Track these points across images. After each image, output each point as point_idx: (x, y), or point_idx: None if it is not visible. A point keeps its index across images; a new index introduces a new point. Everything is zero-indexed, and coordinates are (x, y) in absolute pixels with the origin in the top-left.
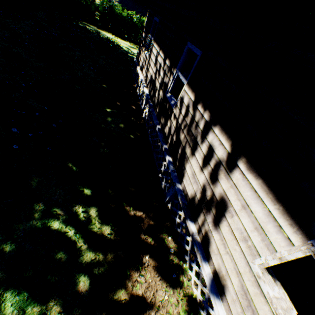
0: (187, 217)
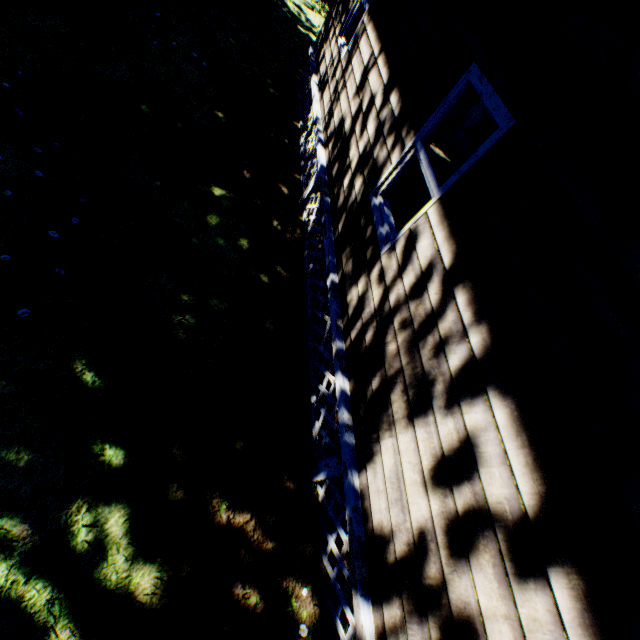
0: (357, 583)
